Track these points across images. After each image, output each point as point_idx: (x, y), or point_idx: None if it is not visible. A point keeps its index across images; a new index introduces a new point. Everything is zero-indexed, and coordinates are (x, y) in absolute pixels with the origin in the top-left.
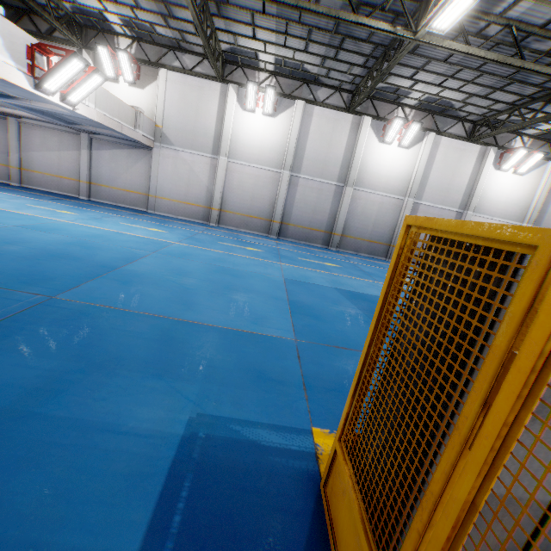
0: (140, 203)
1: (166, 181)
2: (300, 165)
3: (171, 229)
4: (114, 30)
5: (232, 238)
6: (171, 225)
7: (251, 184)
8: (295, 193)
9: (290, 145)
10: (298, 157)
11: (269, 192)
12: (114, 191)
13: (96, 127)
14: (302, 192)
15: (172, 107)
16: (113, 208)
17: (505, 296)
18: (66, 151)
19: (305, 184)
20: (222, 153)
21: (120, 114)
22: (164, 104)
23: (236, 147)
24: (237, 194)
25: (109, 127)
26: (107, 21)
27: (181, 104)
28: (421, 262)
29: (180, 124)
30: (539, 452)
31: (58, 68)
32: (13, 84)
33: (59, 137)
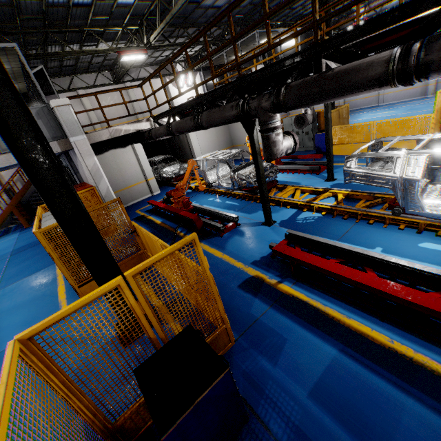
0: (373, 102)
1: None
2: None
3: (397, 109)
4: (353, 11)
5: None
6: (396, 107)
7: None
8: None
9: None
10: None
11: None
12: (357, 101)
13: None
14: None
15: None
16: (359, 111)
17: None
18: None
19: None
20: None
21: None
22: None
23: None
24: None
25: None
26: (351, 11)
27: None
28: None
29: None
30: None
31: None
32: None
33: None
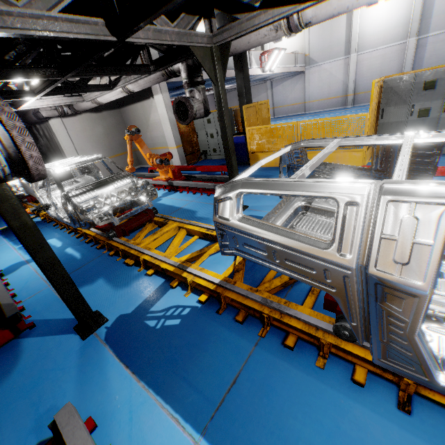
0: (300, 109)
1: (314, 89)
2: (427, 25)
3: (322, 117)
4: None
5: (362, 110)
6: (321, 115)
7: (378, 64)
8: (423, 53)
9: (414, 14)
10: (424, 19)
11: (396, 63)
12: (285, 108)
13: (276, 75)
14: (431, 49)
15: (314, 37)
16: (287, 117)
17: (383, 88)
18: (261, 95)
19: (433, 41)
20: (352, 51)
21: (288, 62)
22: (309, 38)
23: (363, 41)
24: (366, 77)
25: (285, 72)
26: None
27: (319, 32)
28: (381, 86)
29: (320, 46)
30: (399, 111)
31: (270, 59)
32: (257, 75)
33: (257, 89)
